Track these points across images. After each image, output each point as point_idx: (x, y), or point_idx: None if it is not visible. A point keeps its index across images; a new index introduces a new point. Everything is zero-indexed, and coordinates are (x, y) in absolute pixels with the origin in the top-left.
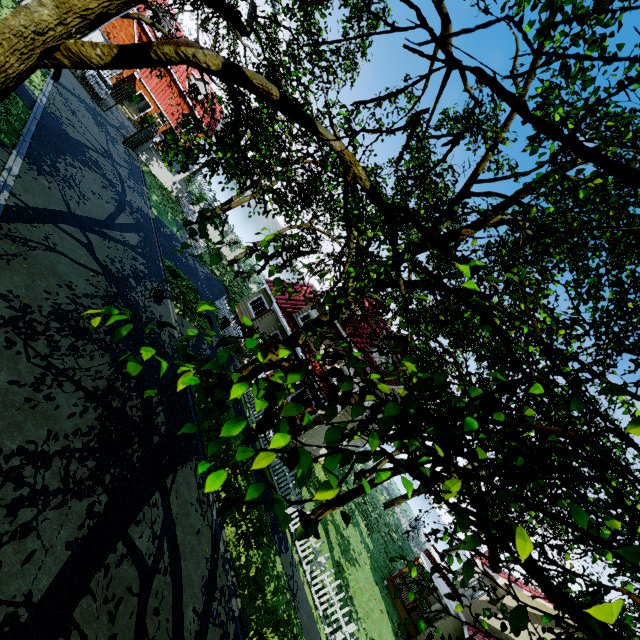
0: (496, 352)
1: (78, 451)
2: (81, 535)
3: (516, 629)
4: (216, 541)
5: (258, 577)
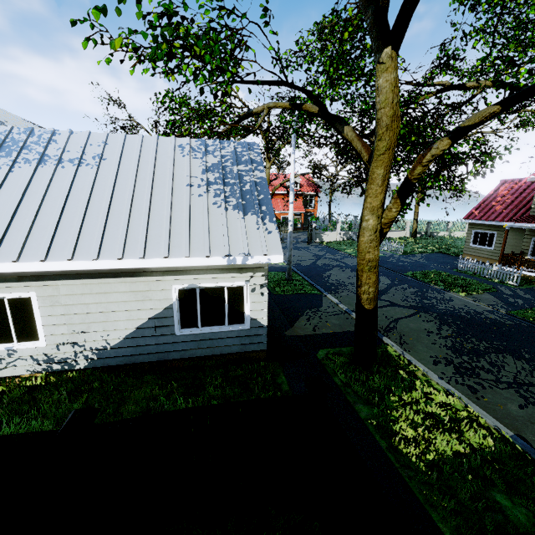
0: None
1: None
2: None
3: None
4: None
5: None
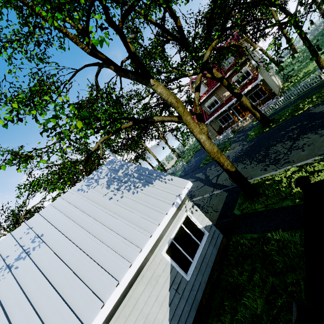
0: None
1: None
2: None
3: None
4: None
5: None
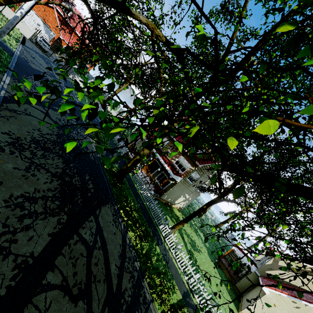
0: (256, 135)
1: (50, 197)
2: (55, 231)
3: (239, 196)
4: (124, 238)
5: (147, 254)
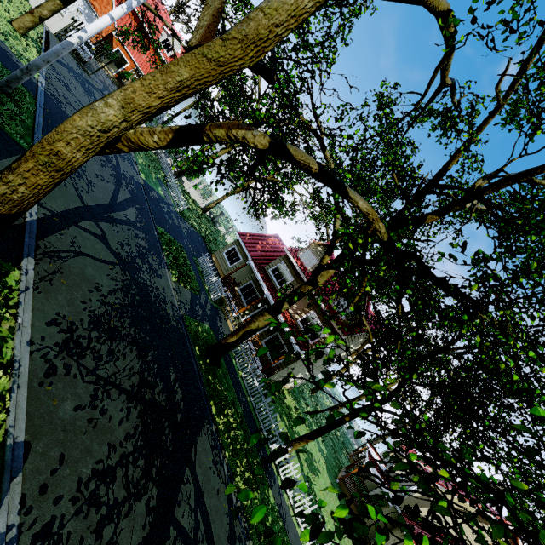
0: None
1: (131, 454)
2: (146, 533)
3: None
4: (230, 494)
5: None
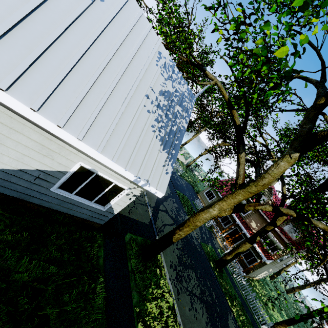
0: None
1: None
2: None
3: None
4: None
5: None
